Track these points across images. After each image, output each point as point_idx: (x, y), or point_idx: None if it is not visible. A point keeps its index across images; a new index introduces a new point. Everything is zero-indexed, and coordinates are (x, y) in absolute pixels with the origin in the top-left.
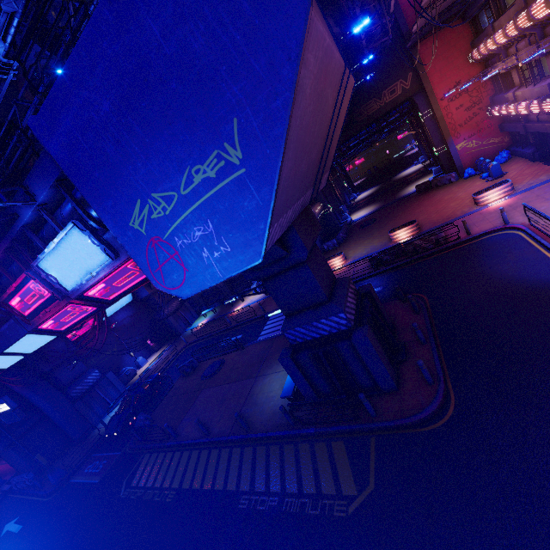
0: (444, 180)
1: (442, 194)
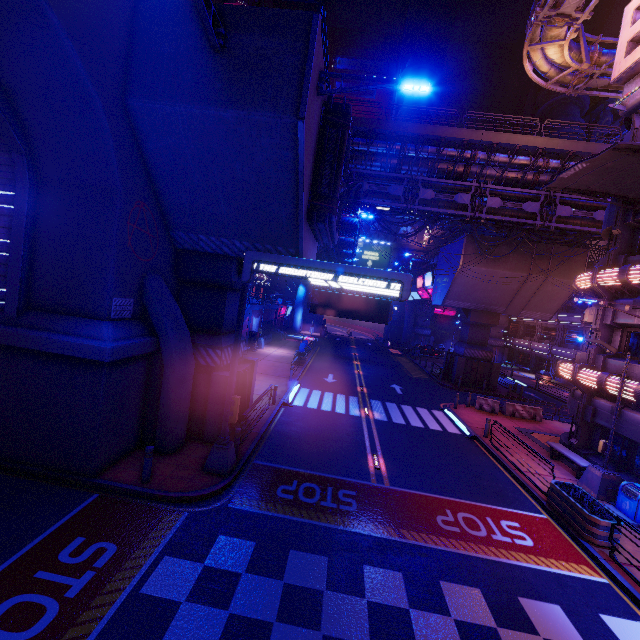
0: None
1: None
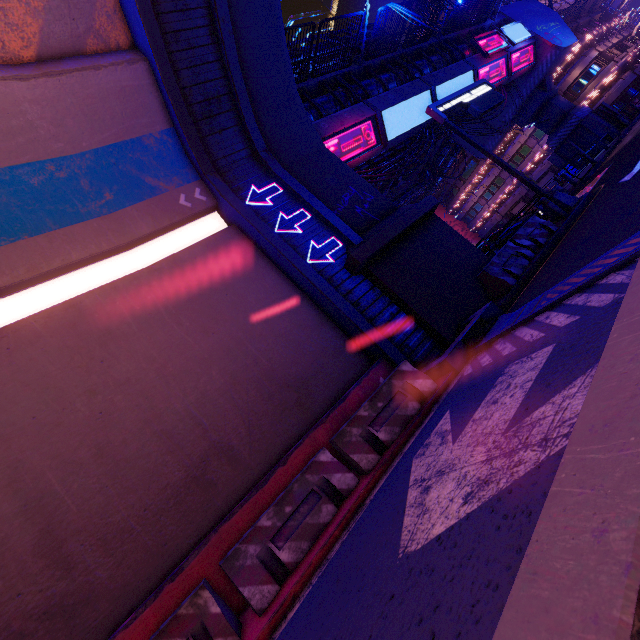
0: None
1: None
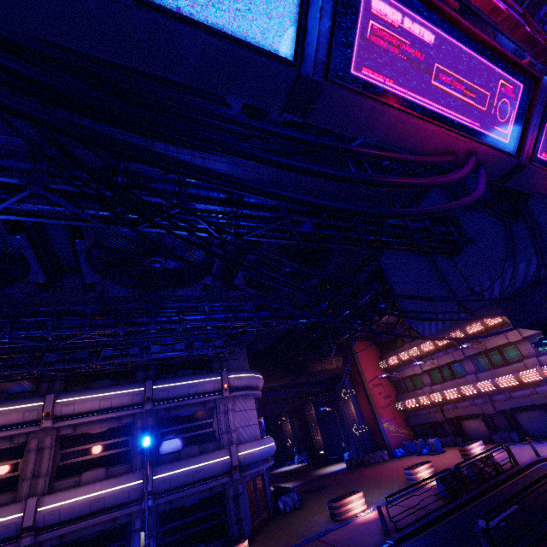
0: (377, 457)
1: (393, 464)
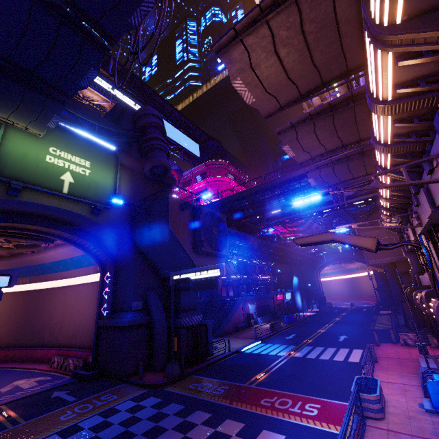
0: None
1: None
